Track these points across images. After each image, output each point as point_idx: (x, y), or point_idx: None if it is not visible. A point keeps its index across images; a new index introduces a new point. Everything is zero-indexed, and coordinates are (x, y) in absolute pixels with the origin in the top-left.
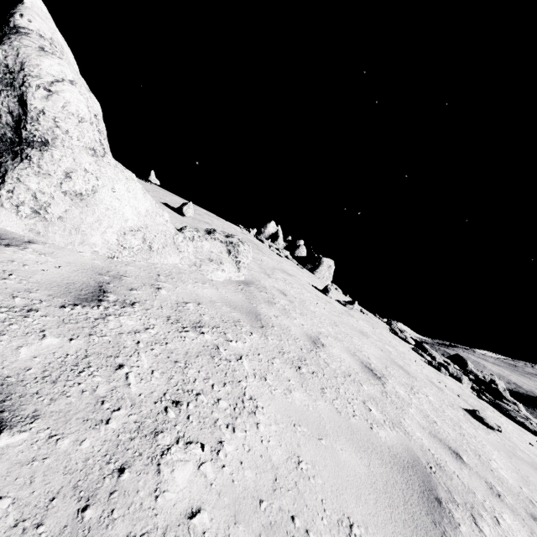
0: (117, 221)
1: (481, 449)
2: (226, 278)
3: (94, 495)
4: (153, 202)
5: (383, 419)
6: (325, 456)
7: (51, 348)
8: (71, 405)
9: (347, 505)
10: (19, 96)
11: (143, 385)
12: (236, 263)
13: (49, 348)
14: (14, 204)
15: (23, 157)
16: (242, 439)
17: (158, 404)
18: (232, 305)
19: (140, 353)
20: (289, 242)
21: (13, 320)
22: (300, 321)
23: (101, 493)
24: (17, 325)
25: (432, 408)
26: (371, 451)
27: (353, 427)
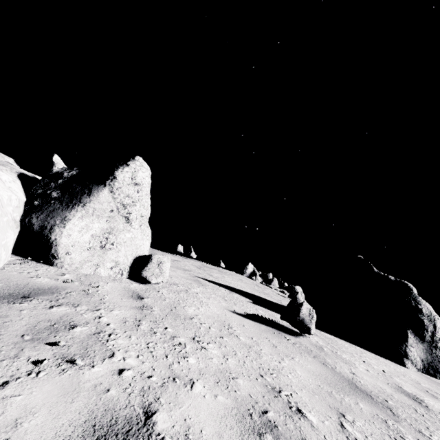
0: None
1: None
2: None
3: None
4: None
5: None
6: None
7: None
8: None
9: None
10: (433, 324)
11: None
12: None
13: None
14: None
15: (438, 348)
16: None
17: None
18: None
19: None
20: (261, 276)
21: None
22: None
23: None
24: None
25: None
26: None
27: None
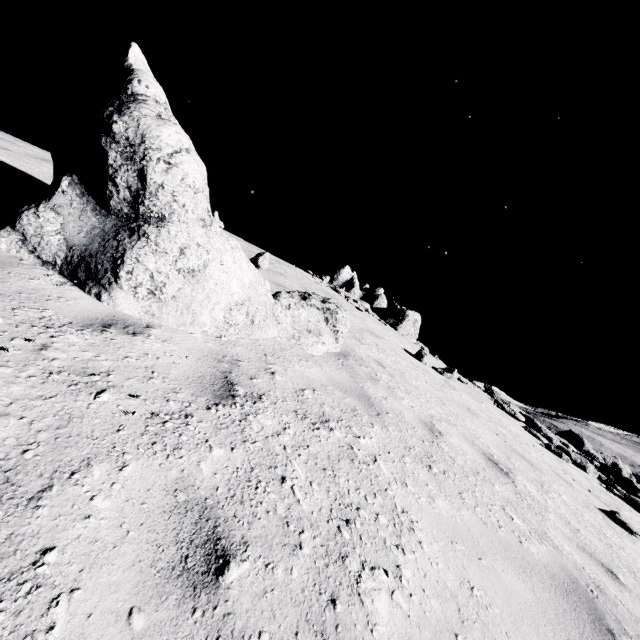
0: (224, 296)
1: (633, 564)
2: (325, 351)
3: (324, 629)
4: (255, 271)
5: (528, 529)
6: (492, 580)
7: (222, 461)
8: (266, 529)
9: (530, 639)
10: (139, 170)
11: (310, 501)
12: (334, 332)
13: (220, 462)
14: (132, 285)
15: (140, 234)
16: (414, 562)
17: (330, 523)
18: (342, 388)
19: (292, 461)
20: (366, 291)
21: (180, 430)
22: (409, 402)
23: (328, 627)
24: (185, 435)
25: (570, 511)
26: (530, 572)
27: (504, 542)
